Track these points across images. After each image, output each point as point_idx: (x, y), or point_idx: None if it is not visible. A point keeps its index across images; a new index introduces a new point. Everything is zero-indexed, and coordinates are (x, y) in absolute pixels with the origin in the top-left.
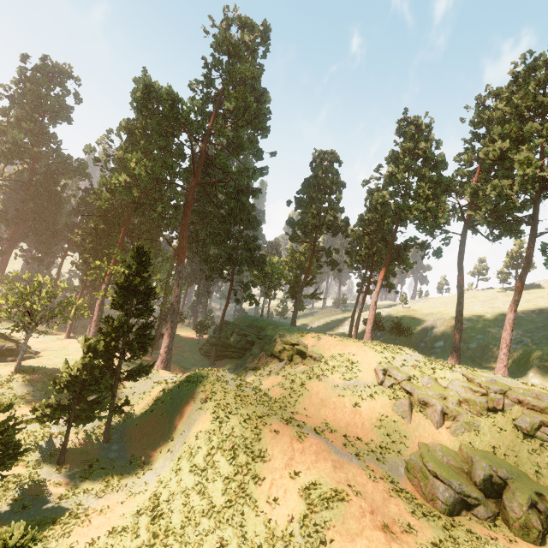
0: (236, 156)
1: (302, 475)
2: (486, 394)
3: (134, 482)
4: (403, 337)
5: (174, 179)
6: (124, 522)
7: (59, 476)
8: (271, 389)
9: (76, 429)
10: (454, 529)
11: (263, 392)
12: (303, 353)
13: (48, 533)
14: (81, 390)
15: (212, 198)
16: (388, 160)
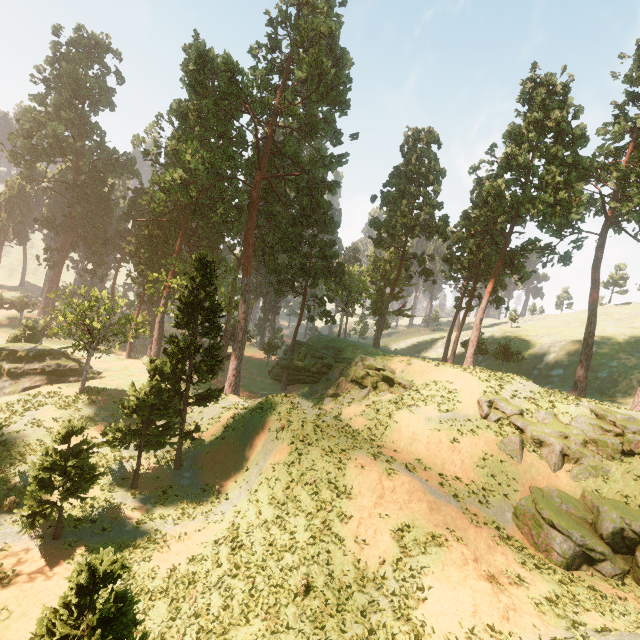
0: (309, 141)
1: (394, 516)
2: (622, 434)
3: (210, 511)
4: (511, 363)
5: (235, 173)
6: (203, 551)
7: (134, 501)
8: (354, 419)
9: (146, 454)
10: (573, 585)
11: (345, 423)
12: (390, 379)
13: (129, 556)
14: (150, 414)
15: (280, 195)
16: (506, 137)
